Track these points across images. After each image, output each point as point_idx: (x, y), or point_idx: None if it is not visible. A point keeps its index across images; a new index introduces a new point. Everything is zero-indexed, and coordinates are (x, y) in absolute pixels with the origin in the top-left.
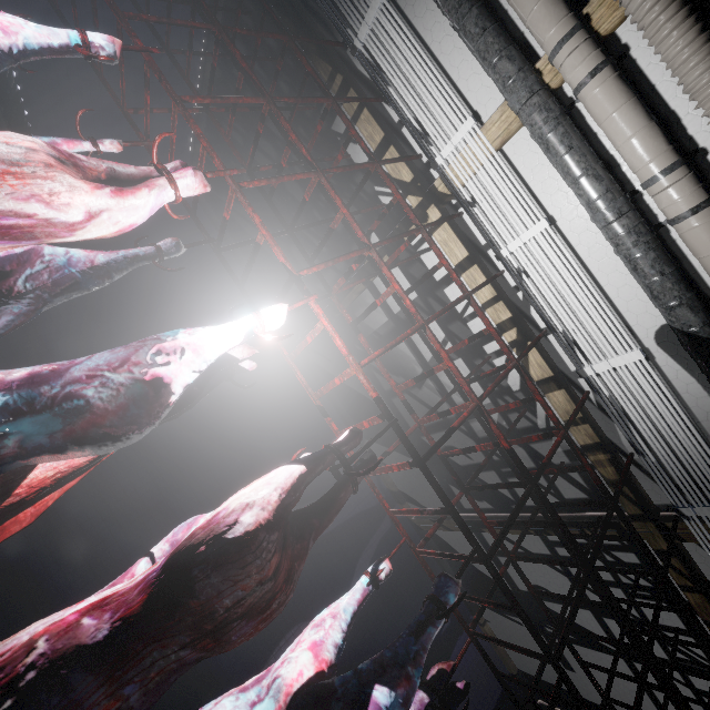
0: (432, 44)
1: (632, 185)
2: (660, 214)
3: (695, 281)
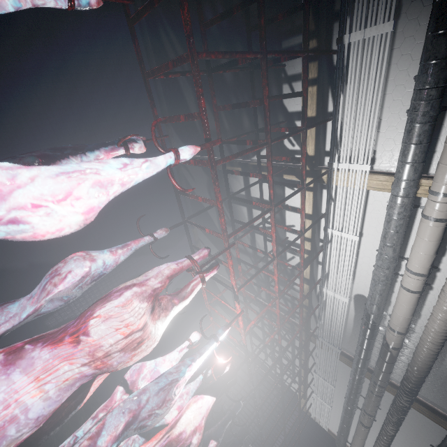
0: (388, 95)
1: (404, 254)
2: (401, 271)
3: (389, 296)
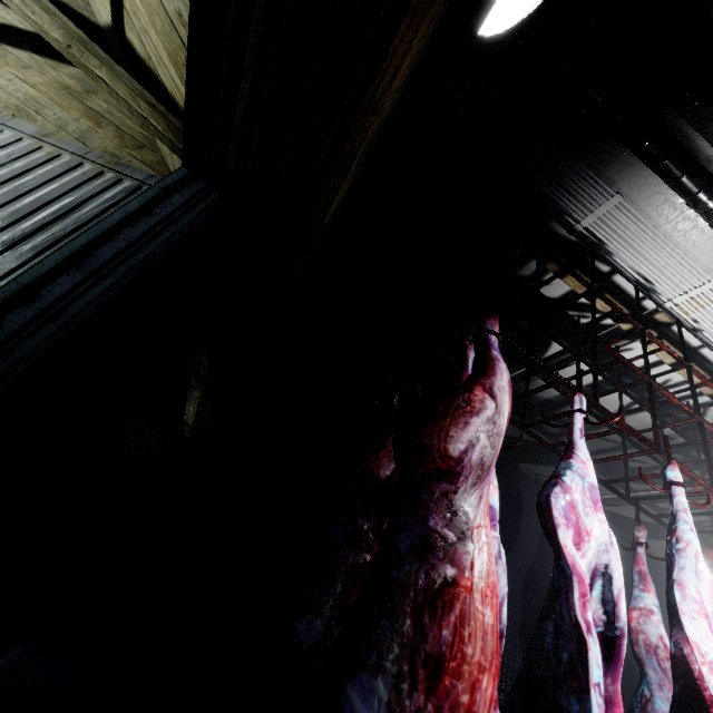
0: (665, 224)
1: None
2: None
3: None
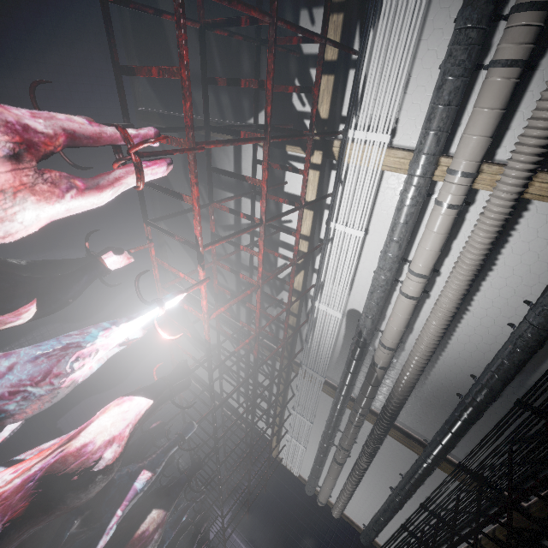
0: (424, 41)
1: (408, 257)
2: (402, 277)
3: (385, 308)
